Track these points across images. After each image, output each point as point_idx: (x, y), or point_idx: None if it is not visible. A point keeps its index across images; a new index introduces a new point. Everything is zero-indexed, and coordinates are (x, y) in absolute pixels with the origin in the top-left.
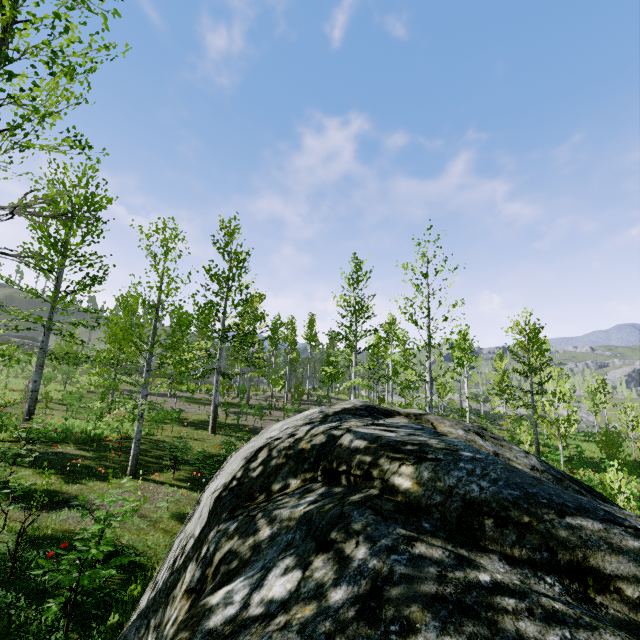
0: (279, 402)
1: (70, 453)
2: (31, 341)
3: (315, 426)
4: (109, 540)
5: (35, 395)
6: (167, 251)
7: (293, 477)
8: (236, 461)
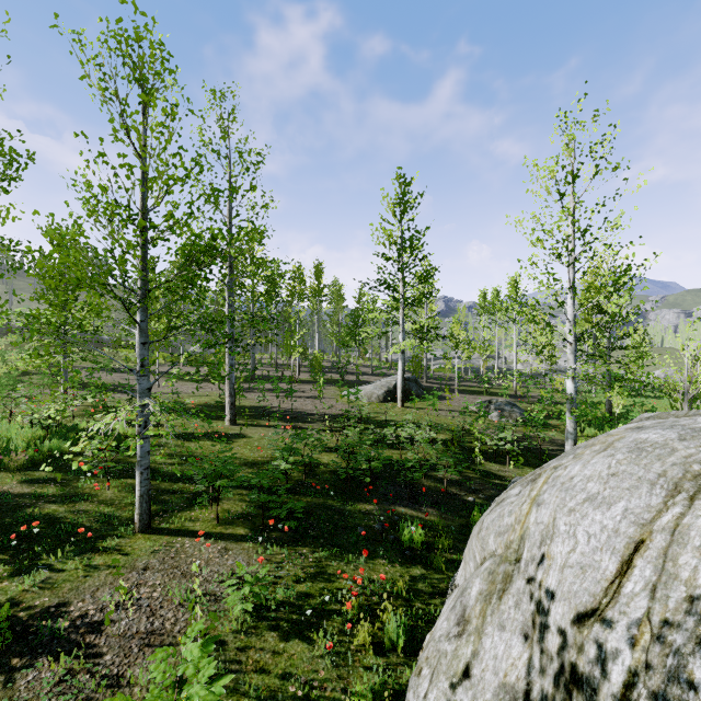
0: (288, 372)
1: (12, 493)
2: None
3: None
4: None
5: None
6: (149, 93)
7: None
8: None
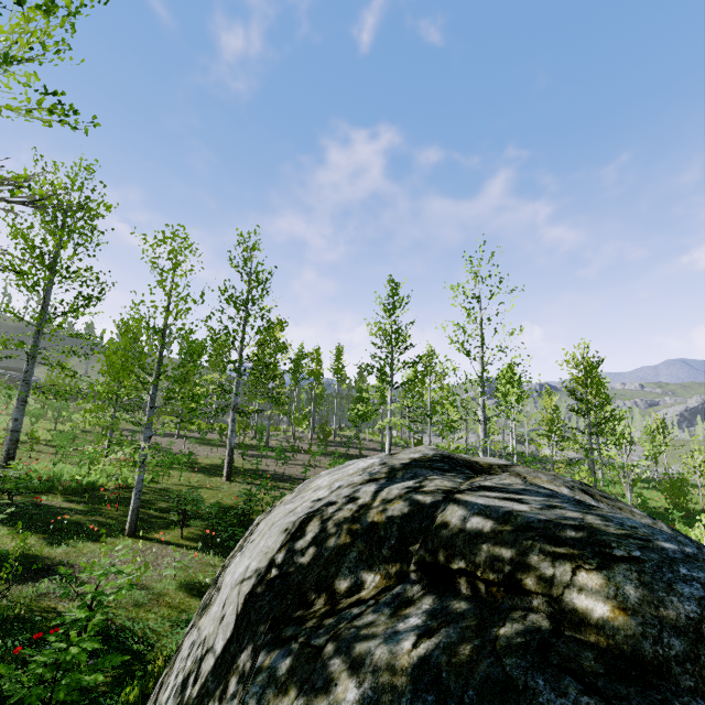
0: (302, 443)
1: (56, 506)
2: (18, 373)
3: (383, 486)
4: (99, 624)
5: (16, 436)
6: (176, 265)
7: (367, 569)
8: (272, 534)
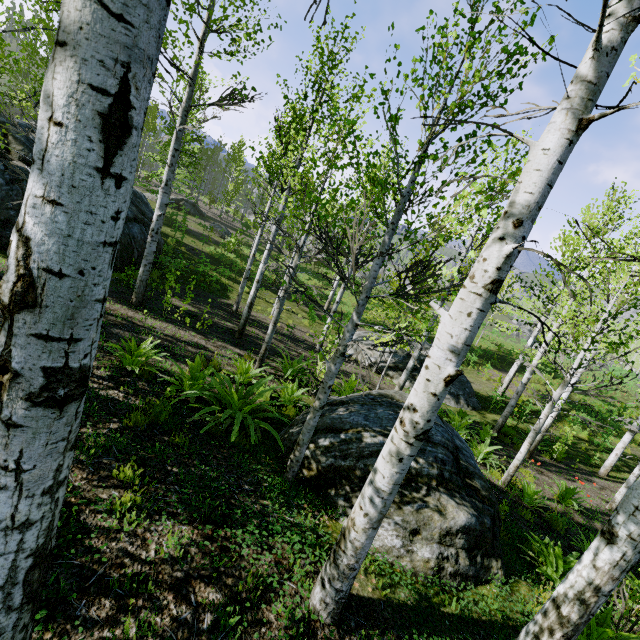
0: None
1: None
2: None
3: None
4: None
5: None
6: None
7: None
8: None
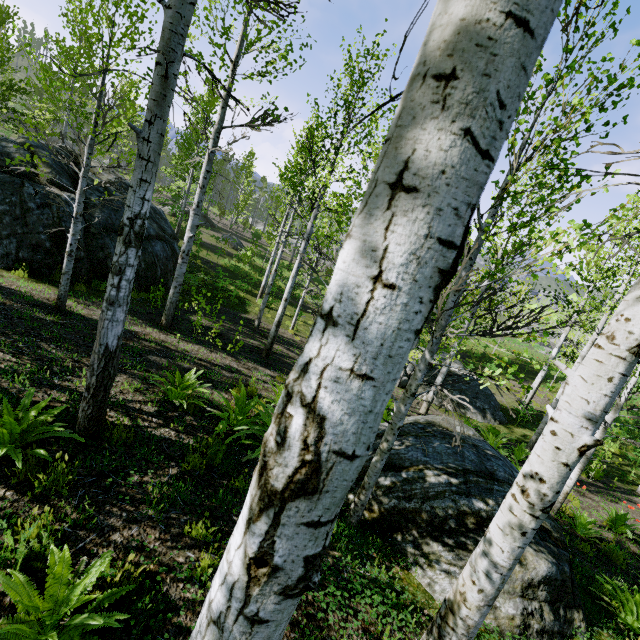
0: None
1: None
2: None
3: None
4: None
5: None
6: None
7: None
8: None
